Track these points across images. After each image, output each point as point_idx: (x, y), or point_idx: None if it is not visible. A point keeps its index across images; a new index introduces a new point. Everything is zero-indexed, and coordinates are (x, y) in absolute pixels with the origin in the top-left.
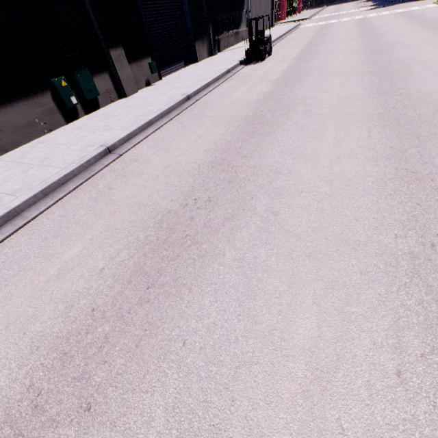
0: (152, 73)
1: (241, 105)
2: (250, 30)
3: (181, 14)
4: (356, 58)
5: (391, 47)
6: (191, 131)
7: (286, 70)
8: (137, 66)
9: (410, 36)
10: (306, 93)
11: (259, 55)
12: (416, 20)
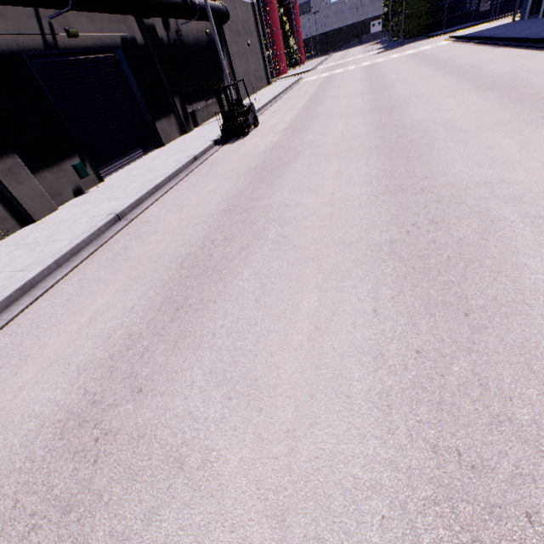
0: (81, 178)
1: (189, 226)
2: (220, 101)
3: (126, 92)
4: (360, 123)
5: (403, 103)
6: (88, 299)
7: (270, 150)
8: (53, 172)
9: (426, 85)
10: (287, 195)
11: (239, 130)
12: (429, 62)
